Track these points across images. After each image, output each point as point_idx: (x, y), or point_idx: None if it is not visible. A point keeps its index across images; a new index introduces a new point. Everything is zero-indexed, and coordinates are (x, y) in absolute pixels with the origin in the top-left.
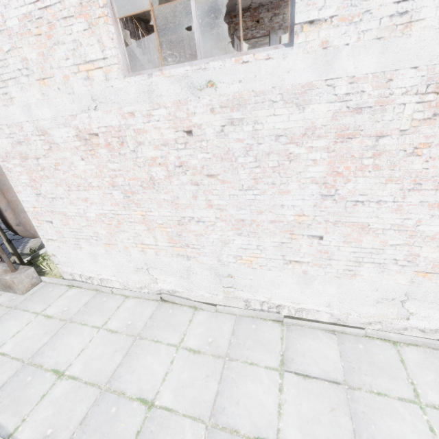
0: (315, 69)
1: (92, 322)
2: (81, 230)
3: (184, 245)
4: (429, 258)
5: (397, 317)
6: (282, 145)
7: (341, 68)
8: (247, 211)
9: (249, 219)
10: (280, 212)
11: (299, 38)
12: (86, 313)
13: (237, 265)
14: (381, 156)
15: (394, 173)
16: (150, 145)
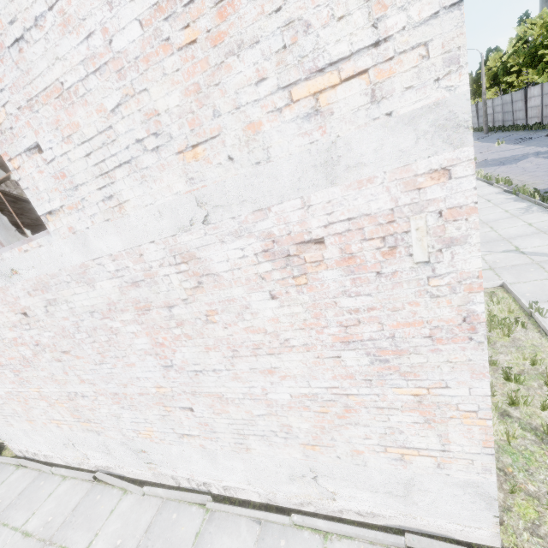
0: (79, 251)
1: (15, 520)
2: (2, 408)
3: (86, 420)
4: (303, 428)
5: (322, 497)
6: (100, 320)
7: (98, 249)
8: (114, 384)
9: (120, 392)
10: (141, 385)
11: (50, 226)
12: (14, 507)
13: (141, 440)
14: (184, 325)
15: (207, 341)
16: (5, 327)
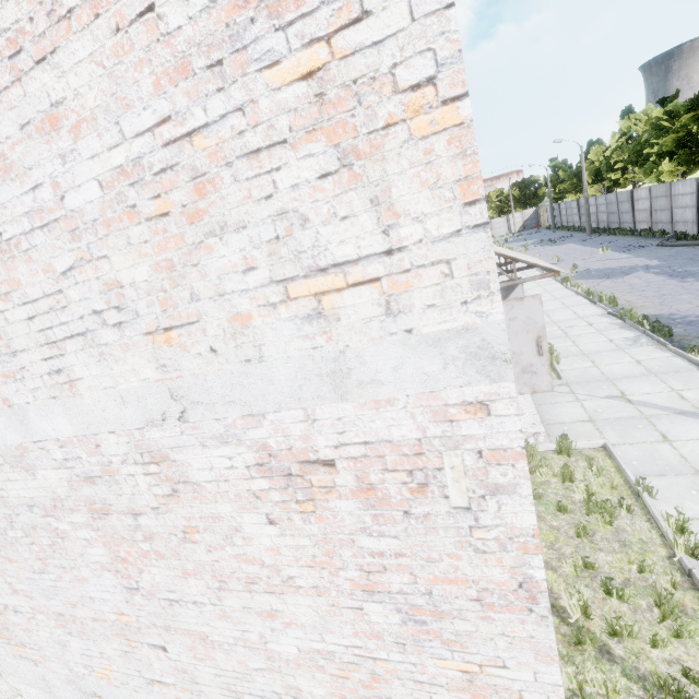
0: (16, 429)
1: None
2: None
3: (19, 642)
4: (317, 694)
5: None
6: (41, 517)
7: (41, 429)
8: (59, 602)
9: (67, 613)
10: (95, 607)
11: None
12: None
13: (95, 680)
14: (155, 539)
15: (185, 564)
16: None
